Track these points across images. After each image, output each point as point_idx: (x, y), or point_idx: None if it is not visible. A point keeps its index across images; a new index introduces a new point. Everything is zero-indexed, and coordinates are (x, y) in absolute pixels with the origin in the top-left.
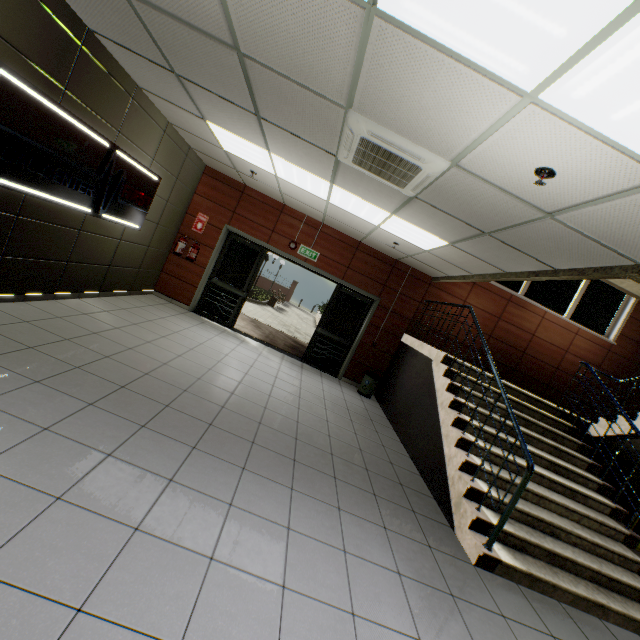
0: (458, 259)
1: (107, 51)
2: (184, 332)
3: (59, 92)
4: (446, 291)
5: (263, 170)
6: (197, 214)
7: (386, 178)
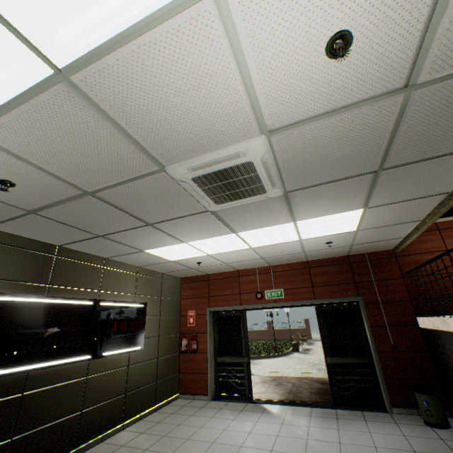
0: (389, 216)
1: (76, 250)
2: (197, 433)
3: (44, 289)
4: (417, 252)
5: (200, 257)
6: (187, 312)
7: (247, 195)
